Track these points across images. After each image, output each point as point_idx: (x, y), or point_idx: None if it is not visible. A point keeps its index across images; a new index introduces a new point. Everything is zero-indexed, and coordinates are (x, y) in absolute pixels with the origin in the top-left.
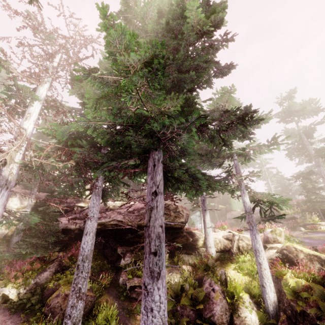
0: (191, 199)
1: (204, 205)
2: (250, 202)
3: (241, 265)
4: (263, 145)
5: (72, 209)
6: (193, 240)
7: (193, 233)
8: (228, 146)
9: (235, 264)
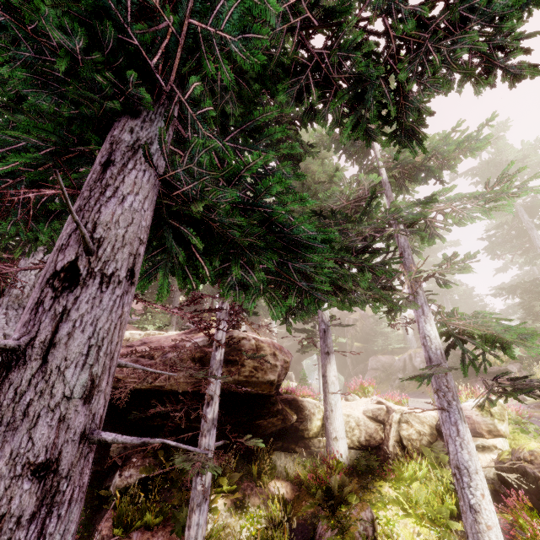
0: (289, 326)
1: (326, 342)
2: (439, 338)
3: (410, 488)
4: (474, 199)
5: None
6: (298, 419)
7: (300, 403)
8: (411, 135)
9: (395, 485)
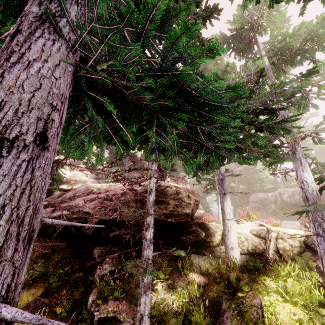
0: (198, 178)
1: (223, 186)
2: (314, 182)
3: (286, 282)
4: None
5: (53, 193)
6: (206, 235)
7: (207, 225)
8: None
9: (274, 279)
